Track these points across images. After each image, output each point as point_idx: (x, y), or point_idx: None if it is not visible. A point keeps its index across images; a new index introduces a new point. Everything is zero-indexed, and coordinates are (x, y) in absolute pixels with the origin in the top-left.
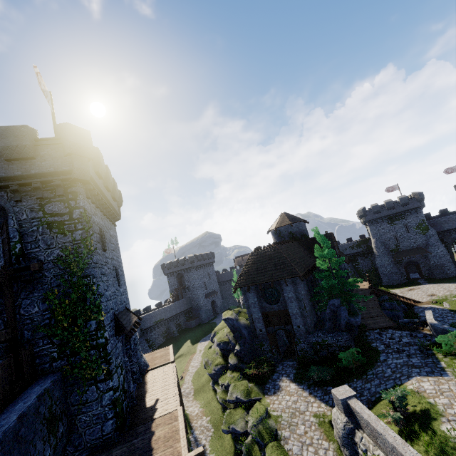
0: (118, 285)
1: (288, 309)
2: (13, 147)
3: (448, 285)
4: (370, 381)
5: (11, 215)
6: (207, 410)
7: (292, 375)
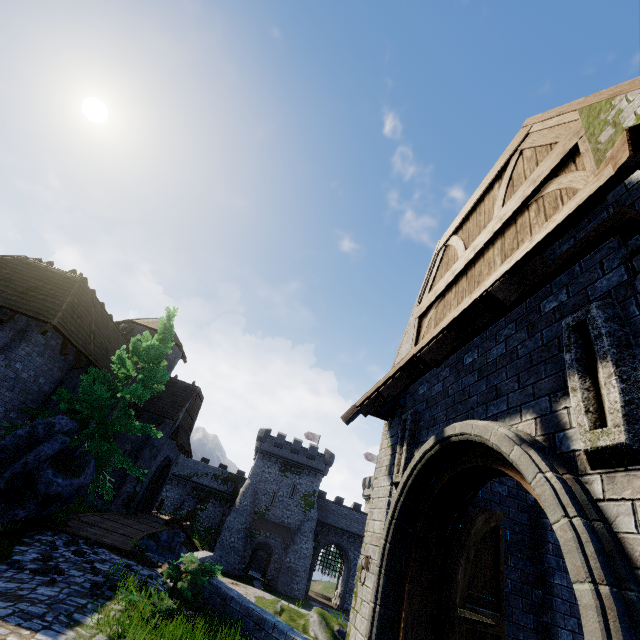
0: None
1: None
2: None
3: (282, 601)
4: None
5: None
6: None
7: None
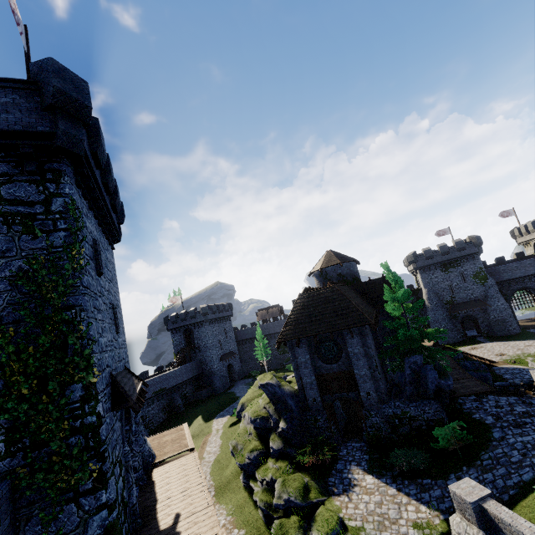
0: (116, 332)
1: (353, 370)
2: None
3: (515, 343)
4: (491, 469)
5: None
6: (239, 518)
7: (365, 463)
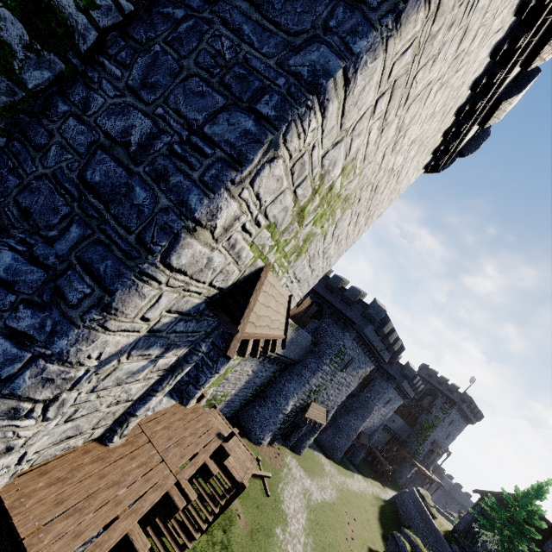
0: (445, 438)
1: None
2: (450, 388)
3: None
4: None
5: (437, 399)
6: None
7: None
